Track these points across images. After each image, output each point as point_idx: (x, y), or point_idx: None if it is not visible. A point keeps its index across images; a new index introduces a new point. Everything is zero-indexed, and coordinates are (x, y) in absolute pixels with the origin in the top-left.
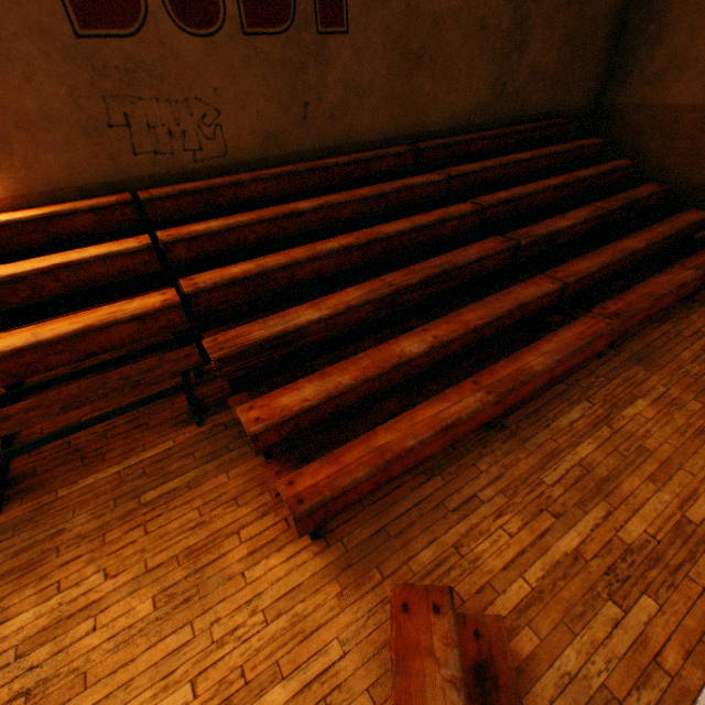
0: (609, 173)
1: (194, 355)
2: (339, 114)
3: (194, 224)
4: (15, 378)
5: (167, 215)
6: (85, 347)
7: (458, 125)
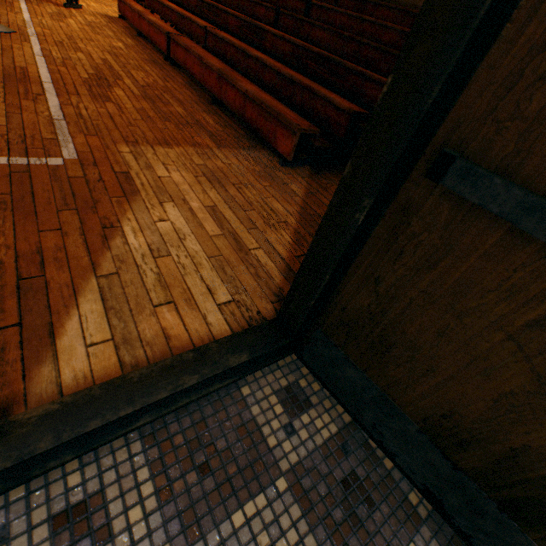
0: None
1: None
2: None
3: None
4: None
5: None
6: None
7: (402, 0)
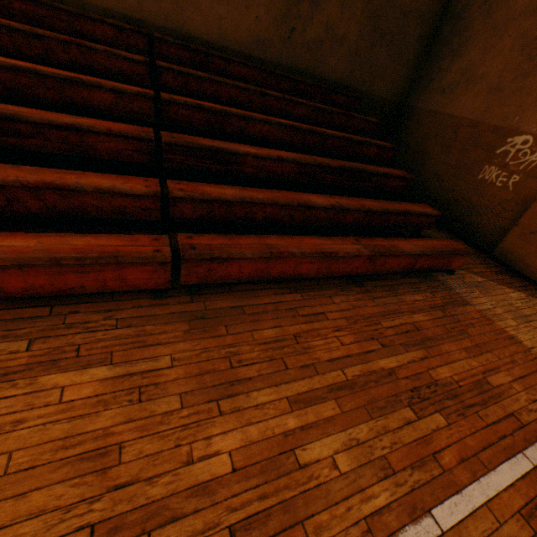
0: (361, 144)
1: None
2: None
3: None
4: None
5: None
6: None
7: (232, 47)
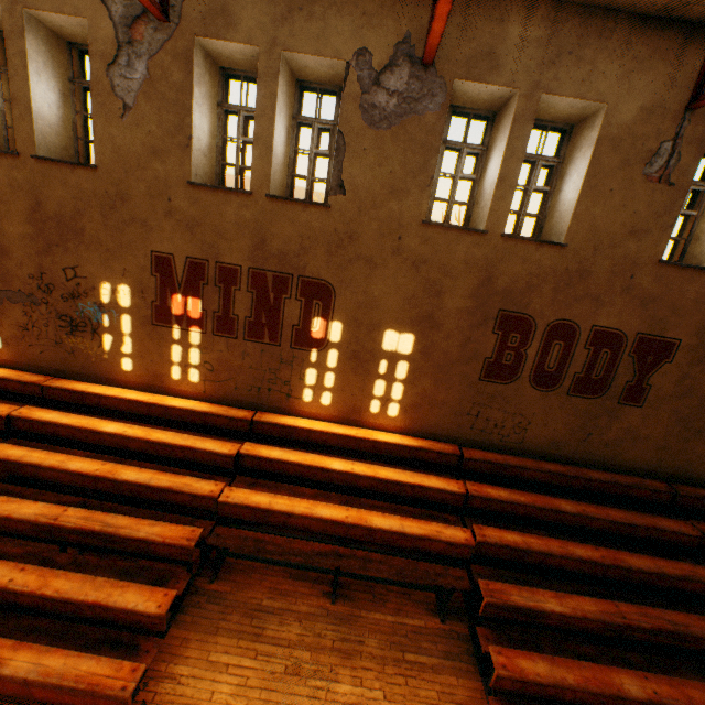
0: None
1: (465, 579)
2: (612, 444)
3: (488, 485)
4: (383, 541)
5: (472, 467)
6: (417, 543)
7: None
